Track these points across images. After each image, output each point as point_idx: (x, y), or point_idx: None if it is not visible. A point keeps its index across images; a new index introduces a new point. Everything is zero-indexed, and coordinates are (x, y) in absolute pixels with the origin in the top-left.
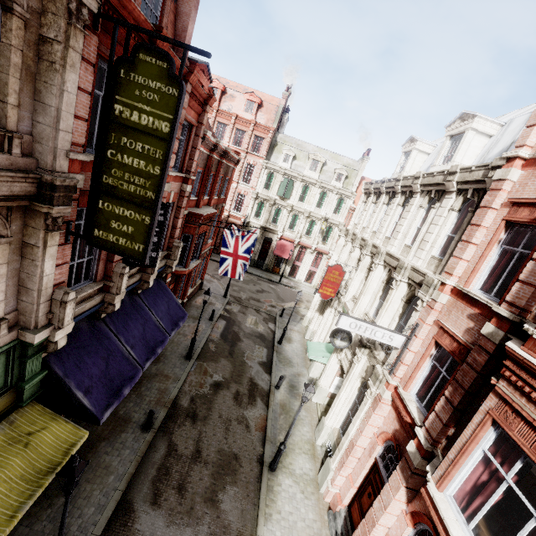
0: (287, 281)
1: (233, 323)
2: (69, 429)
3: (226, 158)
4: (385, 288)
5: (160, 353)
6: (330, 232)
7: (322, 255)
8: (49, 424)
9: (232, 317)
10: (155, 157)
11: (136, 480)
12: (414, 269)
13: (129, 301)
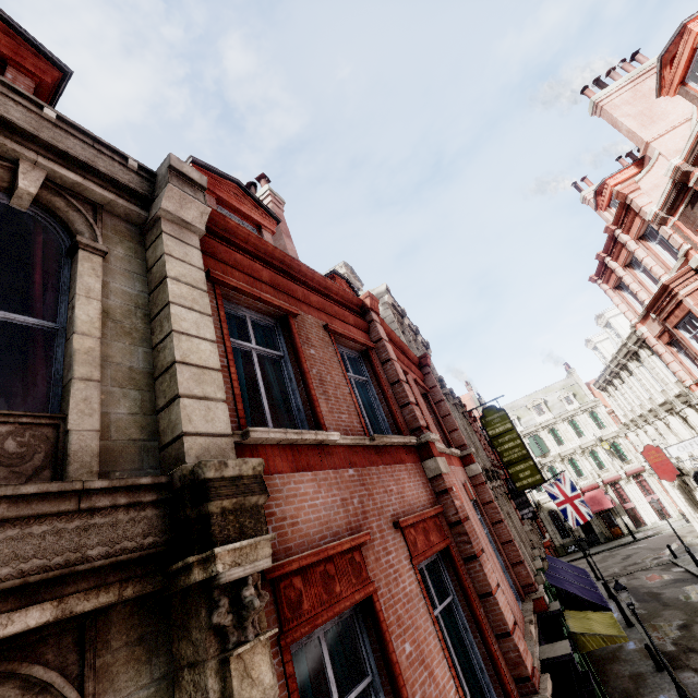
0: (642, 534)
1: (635, 589)
2: (599, 614)
3: None
4: (690, 425)
5: None
6: (618, 448)
7: (641, 476)
8: (586, 613)
9: (628, 587)
10: (514, 437)
11: (696, 695)
12: (676, 396)
13: None
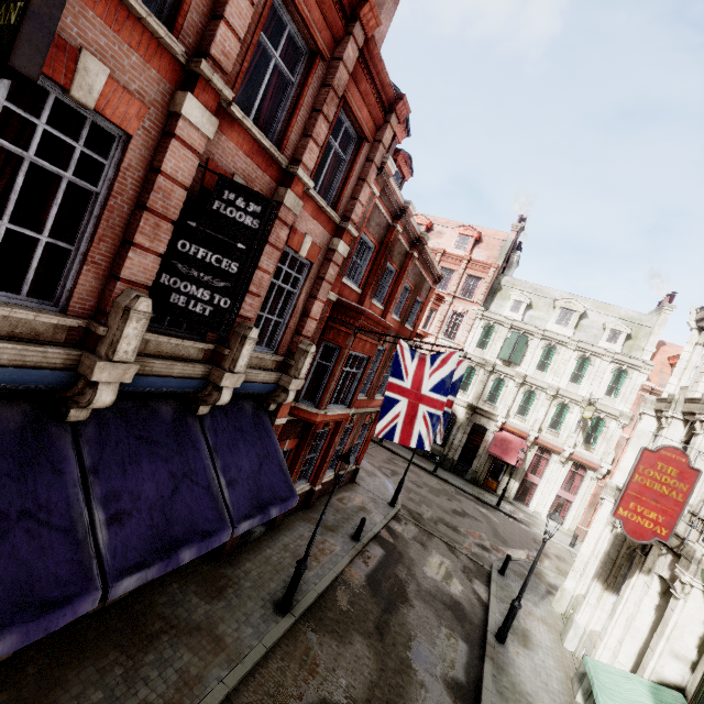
0: (512, 509)
1: (397, 558)
2: None
3: (420, 258)
4: None
5: (232, 577)
6: (600, 428)
7: (583, 471)
8: None
9: (398, 546)
10: None
11: None
12: None
13: (172, 419)
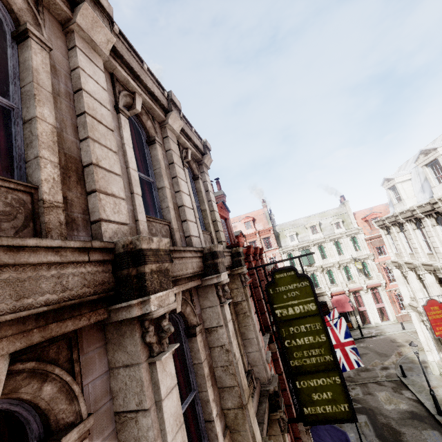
0: (368, 331)
1: (373, 413)
2: None
3: None
4: None
5: None
6: (366, 266)
7: (376, 289)
8: None
9: (365, 406)
10: (316, 329)
11: None
12: None
13: None
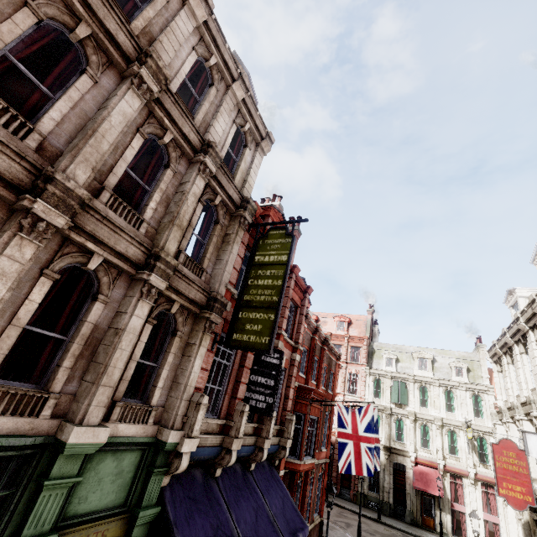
0: None
1: None
2: None
3: (327, 348)
4: None
5: None
6: (485, 446)
7: (492, 489)
8: None
9: None
10: (278, 275)
11: None
12: None
13: (241, 474)
